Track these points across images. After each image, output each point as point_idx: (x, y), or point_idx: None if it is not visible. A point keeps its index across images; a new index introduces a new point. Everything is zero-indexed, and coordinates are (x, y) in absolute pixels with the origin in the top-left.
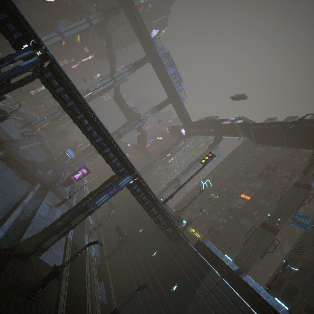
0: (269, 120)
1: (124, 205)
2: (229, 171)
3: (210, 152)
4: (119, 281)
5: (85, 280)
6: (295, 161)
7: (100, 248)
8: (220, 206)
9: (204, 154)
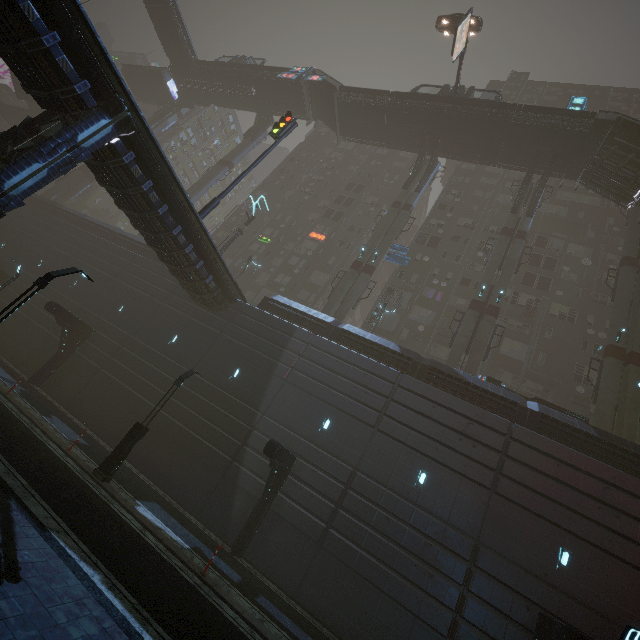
0: None
1: (37, 268)
2: (285, 195)
3: (289, 112)
4: (97, 409)
5: (10, 413)
6: (384, 179)
7: (1, 366)
8: (275, 258)
9: (237, 151)
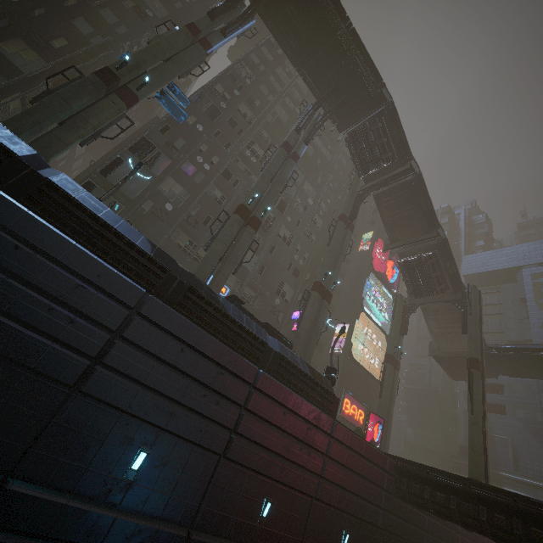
0: None
1: None
2: None
3: None
4: None
5: None
6: None
7: None
8: None
9: None
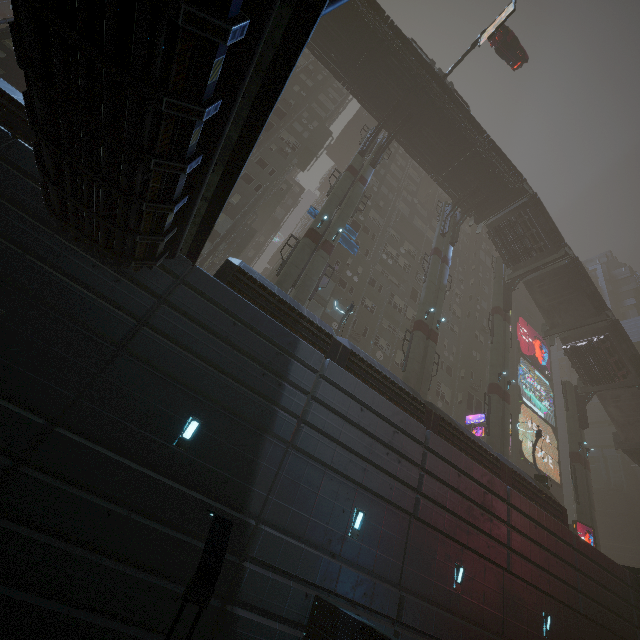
0: None
1: None
2: None
3: None
4: None
5: None
6: (303, 118)
7: None
8: None
9: None
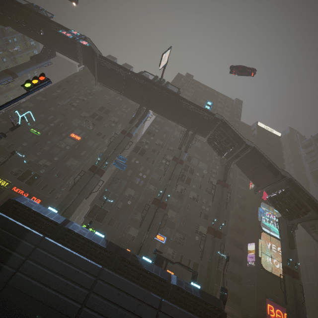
0: (110, 58)
1: None
2: (59, 102)
3: (43, 73)
4: None
5: None
6: (123, 108)
7: None
8: (43, 145)
9: (23, 67)
